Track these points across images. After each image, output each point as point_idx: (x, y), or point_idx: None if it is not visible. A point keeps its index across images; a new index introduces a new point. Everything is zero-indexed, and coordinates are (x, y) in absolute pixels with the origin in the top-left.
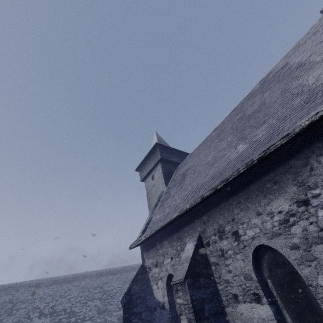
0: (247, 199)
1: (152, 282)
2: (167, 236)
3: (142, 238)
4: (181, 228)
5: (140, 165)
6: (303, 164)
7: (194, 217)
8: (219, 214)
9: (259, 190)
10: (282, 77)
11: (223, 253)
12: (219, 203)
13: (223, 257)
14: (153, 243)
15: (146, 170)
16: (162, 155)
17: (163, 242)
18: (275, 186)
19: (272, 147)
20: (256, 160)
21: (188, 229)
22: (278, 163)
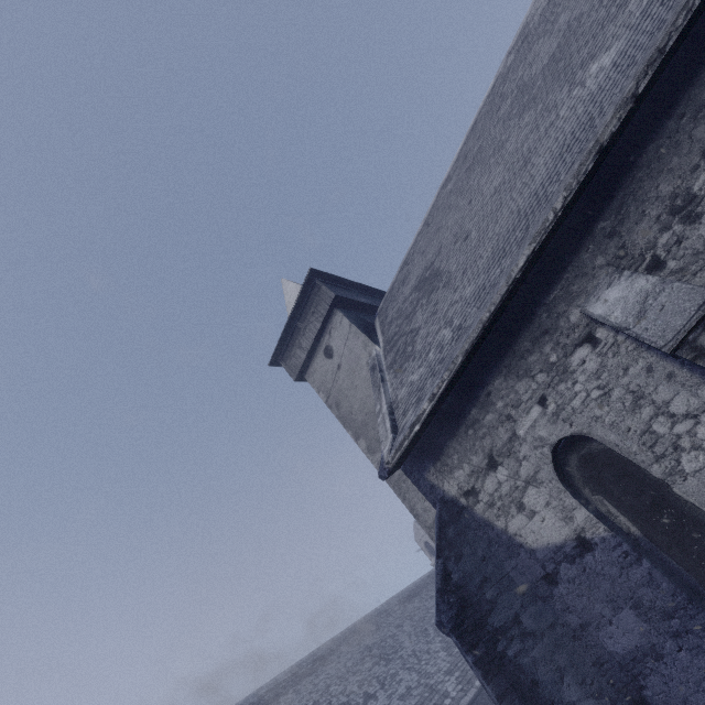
0: None
1: (499, 521)
2: (495, 364)
3: (422, 411)
4: (537, 306)
5: (279, 344)
6: None
7: (568, 251)
8: (650, 179)
9: None
10: None
11: None
12: (634, 159)
13: None
14: (449, 420)
15: (302, 348)
16: (335, 292)
17: (488, 389)
18: None
19: None
20: None
21: (563, 291)
22: None
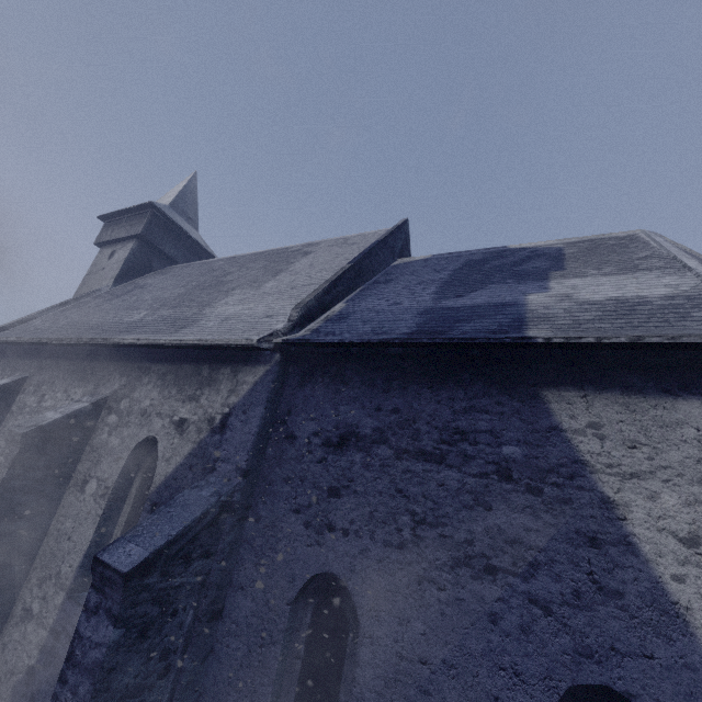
0: (74, 371)
1: None
2: (10, 356)
3: None
4: (25, 358)
5: (110, 215)
6: (111, 372)
7: (40, 355)
8: (52, 369)
9: (84, 370)
10: (276, 268)
11: (24, 407)
12: (62, 358)
13: (21, 411)
14: None
15: (111, 233)
16: (148, 231)
17: (2, 360)
18: (90, 376)
19: (96, 340)
20: (84, 341)
21: (27, 364)
22: (108, 358)
